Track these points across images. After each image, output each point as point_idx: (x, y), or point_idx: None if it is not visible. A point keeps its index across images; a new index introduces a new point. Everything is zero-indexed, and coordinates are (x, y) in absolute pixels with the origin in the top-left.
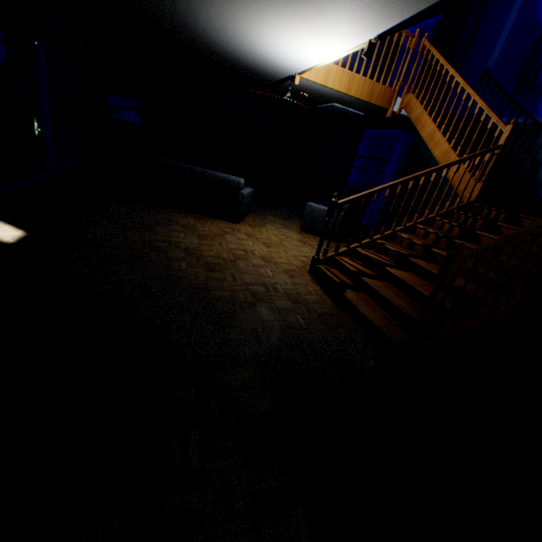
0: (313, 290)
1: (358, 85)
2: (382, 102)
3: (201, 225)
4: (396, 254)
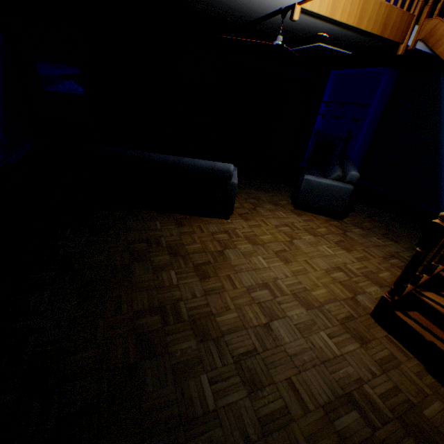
0: (417, 378)
1: (372, 13)
2: (396, 33)
3: (189, 238)
4: None
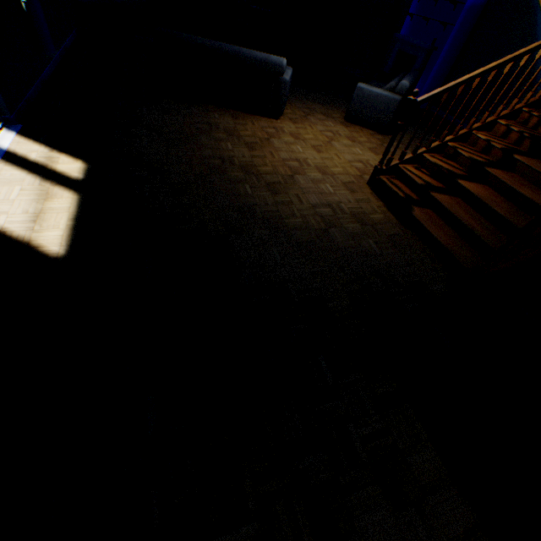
0: (377, 208)
1: None
2: None
3: (243, 128)
4: (469, 162)
